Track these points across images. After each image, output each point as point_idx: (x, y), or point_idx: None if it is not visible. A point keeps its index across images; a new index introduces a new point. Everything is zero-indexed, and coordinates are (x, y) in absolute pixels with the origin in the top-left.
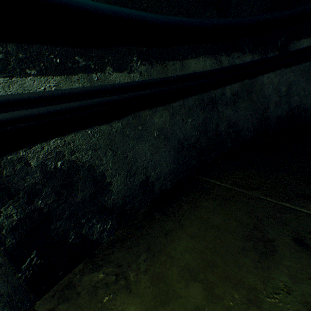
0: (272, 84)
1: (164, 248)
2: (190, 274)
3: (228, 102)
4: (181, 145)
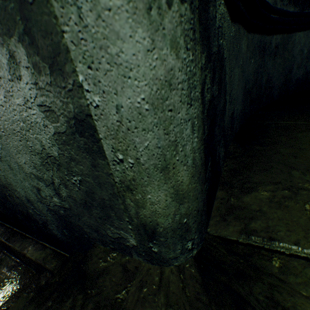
0: (300, 44)
1: None
2: None
3: (271, 53)
4: (245, 87)
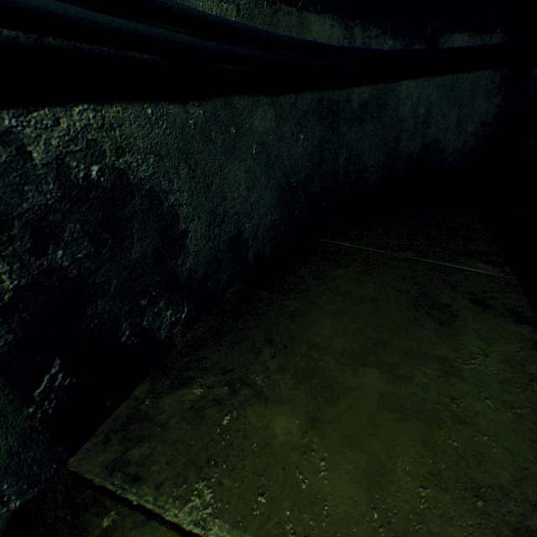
0: (411, 100)
1: (298, 336)
2: (355, 360)
3: (353, 117)
4: (287, 181)
